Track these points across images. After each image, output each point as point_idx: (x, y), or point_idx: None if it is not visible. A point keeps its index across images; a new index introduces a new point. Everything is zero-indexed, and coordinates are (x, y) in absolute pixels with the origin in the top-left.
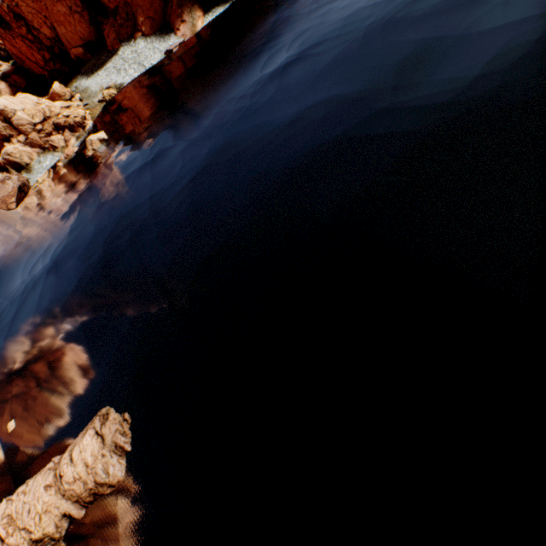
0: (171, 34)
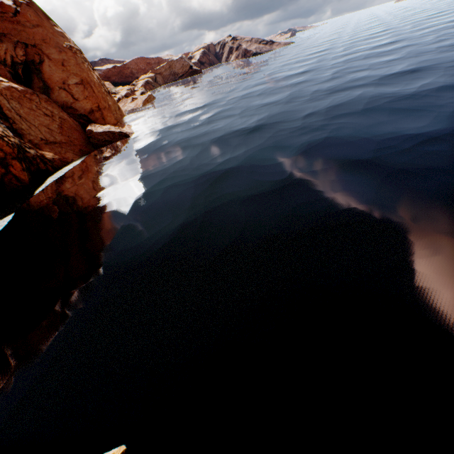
0: None
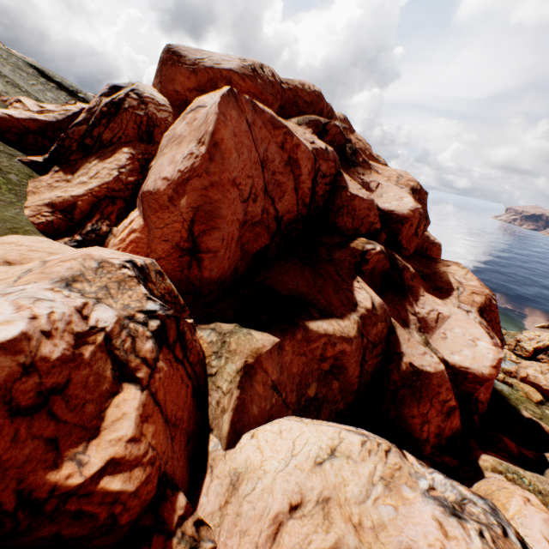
0: None
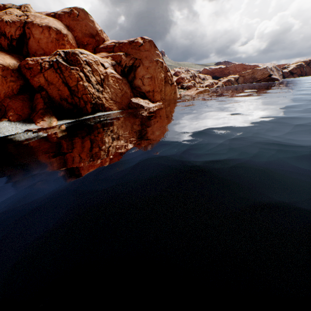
0: (32, 123)
